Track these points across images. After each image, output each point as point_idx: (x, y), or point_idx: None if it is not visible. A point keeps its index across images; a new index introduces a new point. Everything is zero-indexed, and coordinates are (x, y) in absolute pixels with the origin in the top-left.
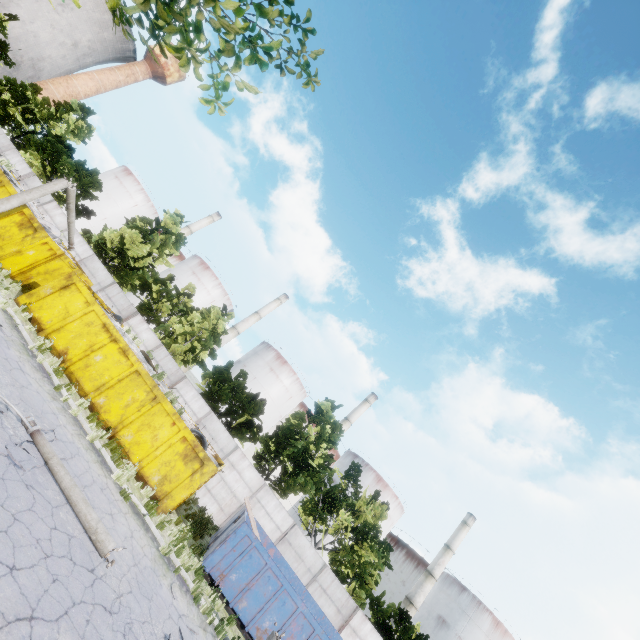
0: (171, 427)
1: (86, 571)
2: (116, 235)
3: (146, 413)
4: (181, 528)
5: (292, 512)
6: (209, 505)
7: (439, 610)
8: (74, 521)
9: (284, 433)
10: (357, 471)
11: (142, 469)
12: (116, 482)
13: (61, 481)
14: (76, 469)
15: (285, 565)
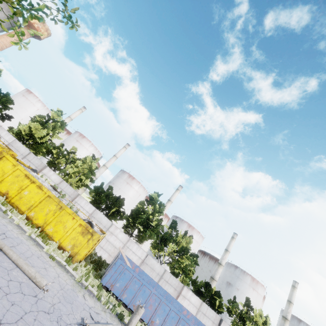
0: (72, 220)
1: (32, 297)
2: (26, 127)
3: (58, 216)
4: (87, 268)
5: (150, 250)
6: (103, 254)
7: (227, 279)
8: (22, 275)
9: (135, 212)
10: (175, 224)
11: (61, 244)
12: (47, 252)
13: (11, 257)
14: (21, 250)
15: (145, 274)
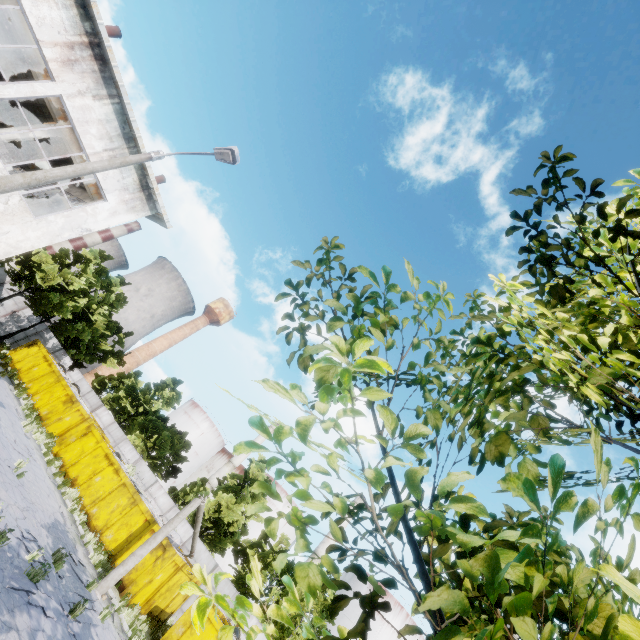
0: None
1: None
2: (213, 503)
3: None
4: None
5: None
6: None
7: None
8: None
9: None
10: None
11: None
12: None
13: None
14: None
15: None
